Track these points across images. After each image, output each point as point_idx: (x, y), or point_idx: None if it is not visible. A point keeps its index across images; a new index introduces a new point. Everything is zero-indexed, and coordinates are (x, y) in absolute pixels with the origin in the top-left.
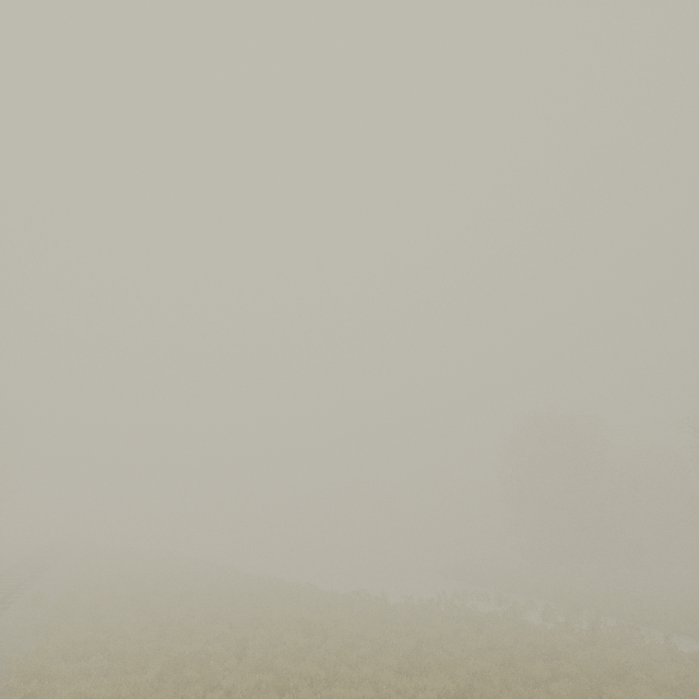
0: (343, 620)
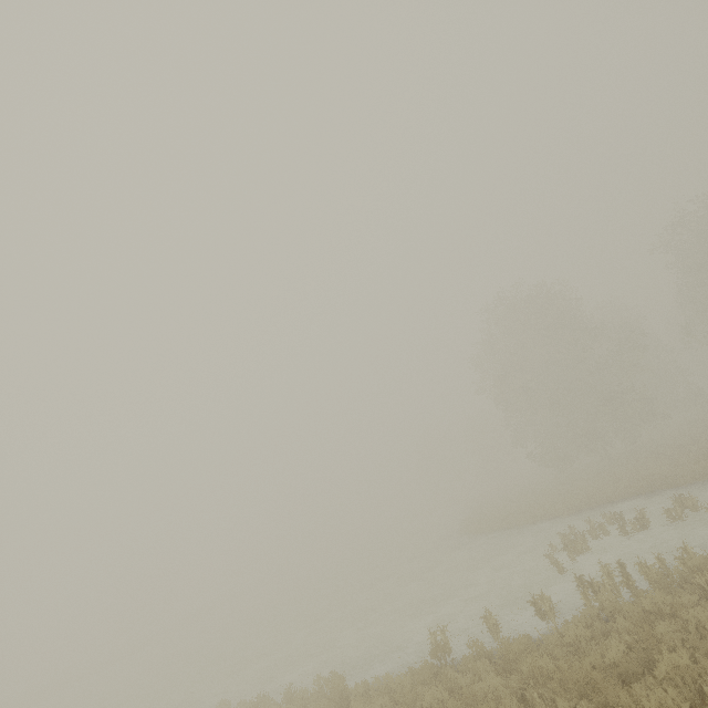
0: None
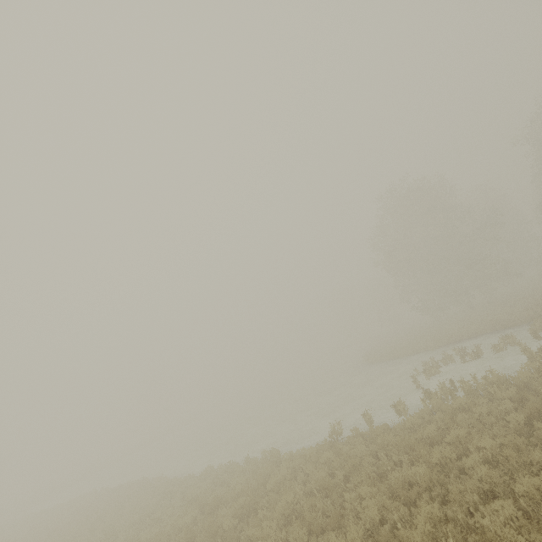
0: (403, 535)
